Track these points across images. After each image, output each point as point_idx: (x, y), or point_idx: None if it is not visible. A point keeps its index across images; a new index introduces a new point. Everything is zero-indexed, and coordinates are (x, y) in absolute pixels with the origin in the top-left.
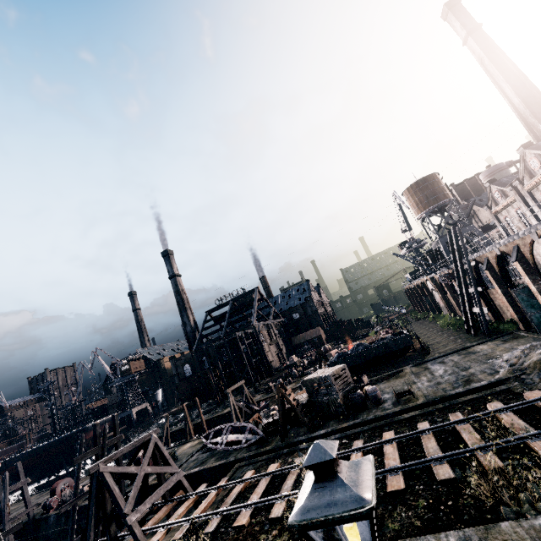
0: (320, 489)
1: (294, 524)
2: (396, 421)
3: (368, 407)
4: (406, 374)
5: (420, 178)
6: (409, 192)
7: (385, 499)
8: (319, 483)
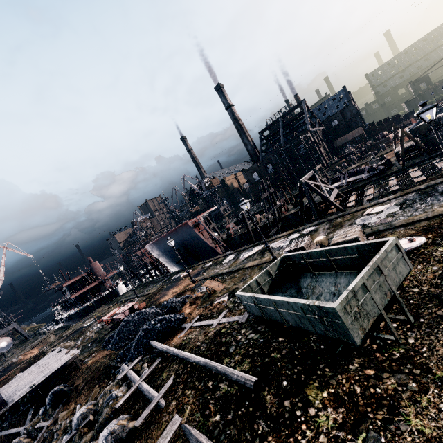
0: None
1: None
2: None
3: None
4: None
5: None
6: None
7: None
8: None
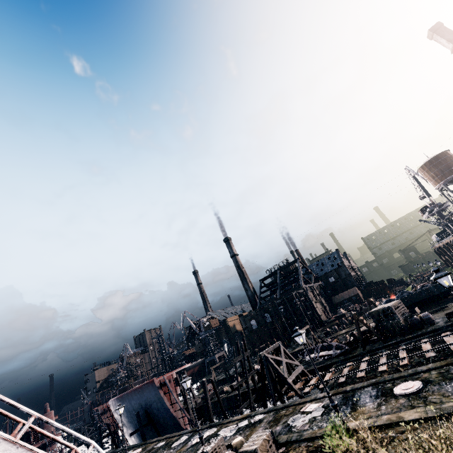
0: (437, 274)
1: (433, 279)
2: (449, 330)
3: (424, 327)
4: (451, 307)
5: (432, 157)
6: (423, 169)
7: (452, 354)
8: (436, 274)
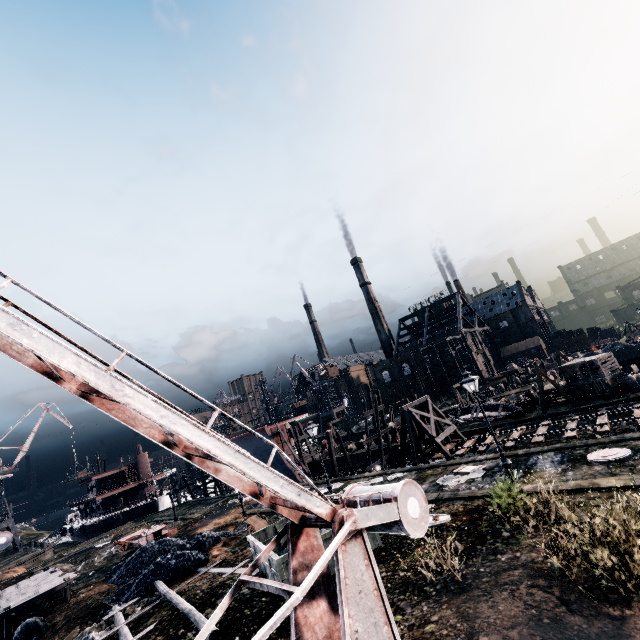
0: None
1: None
2: None
3: (639, 390)
4: None
5: None
6: None
7: None
8: None
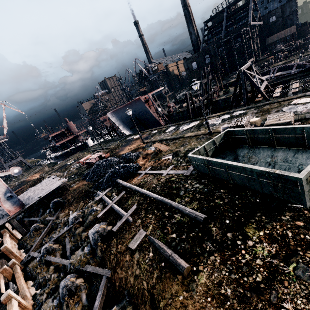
0: None
1: None
2: None
3: None
4: None
5: None
6: None
7: None
8: None
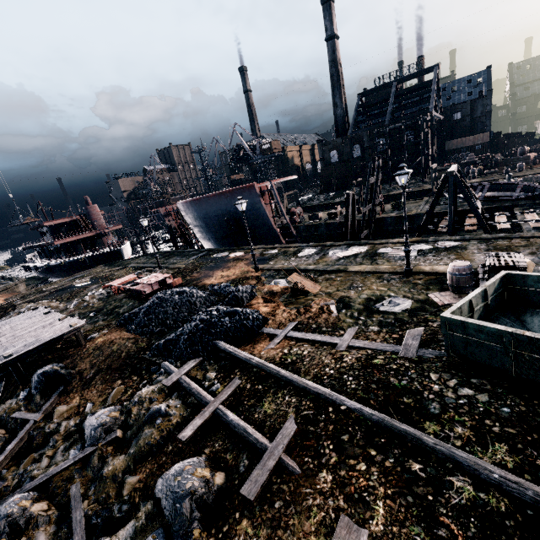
0: None
1: None
2: None
3: None
4: None
5: None
6: None
7: None
8: None
